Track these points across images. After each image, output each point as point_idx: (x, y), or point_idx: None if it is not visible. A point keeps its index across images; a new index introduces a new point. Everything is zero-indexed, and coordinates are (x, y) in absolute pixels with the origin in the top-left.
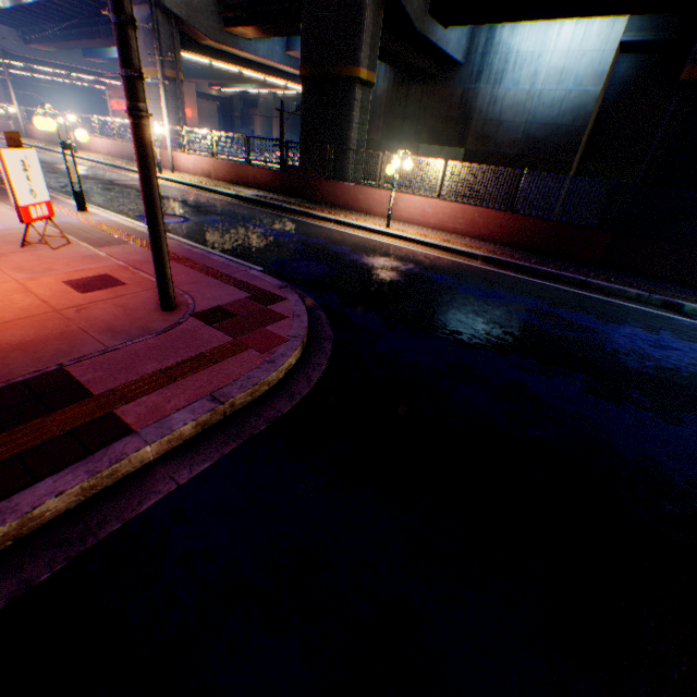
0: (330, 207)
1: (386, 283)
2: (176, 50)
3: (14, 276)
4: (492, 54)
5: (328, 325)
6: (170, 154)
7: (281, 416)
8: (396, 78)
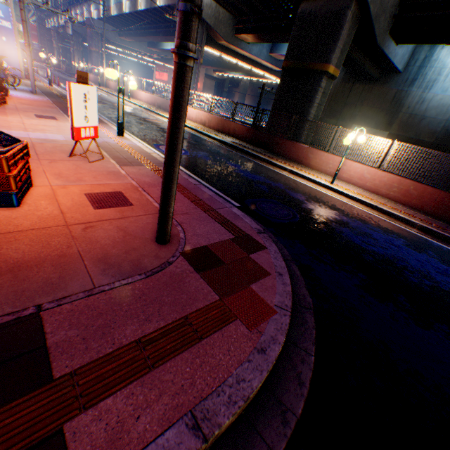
0: (284, 159)
1: (343, 239)
2: (202, 44)
3: (51, 181)
4: (428, 67)
5: (304, 285)
6: None
7: None
8: (345, 77)
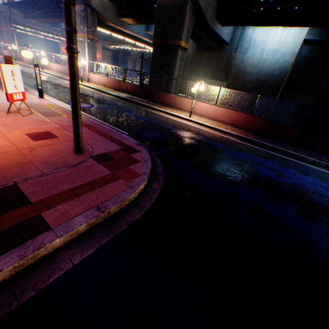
0: (162, 105)
1: (189, 145)
2: (95, 26)
3: (0, 128)
4: (243, 40)
5: (161, 166)
6: (87, 73)
7: (135, 220)
8: (197, 48)
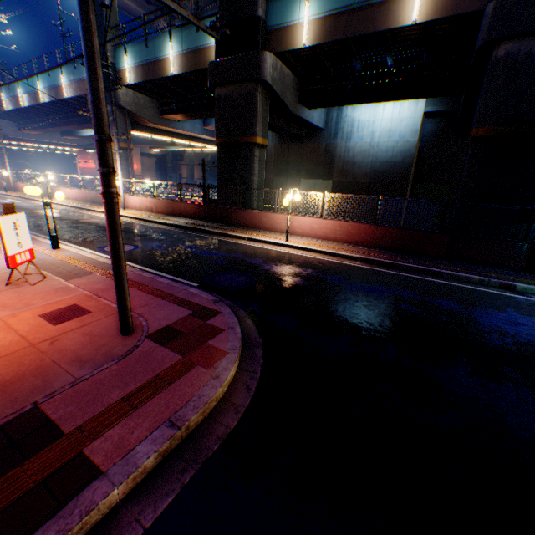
0: (242, 227)
1: (294, 288)
2: (128, 131)
3: None
4: (342, 123)
5: (256, 331)
6: (122, 197)
7: (230, 431)
8: (280, 139)
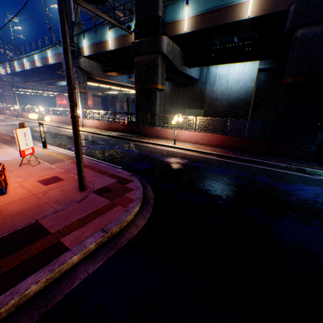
0: (149, 137)
1: (175, 169)
2: (85, 82)
3: (16, 180)
4: (209, 75)
5: (151, 191)
6: (81, 120)
7: (133, 236)
8: (173, 86)
